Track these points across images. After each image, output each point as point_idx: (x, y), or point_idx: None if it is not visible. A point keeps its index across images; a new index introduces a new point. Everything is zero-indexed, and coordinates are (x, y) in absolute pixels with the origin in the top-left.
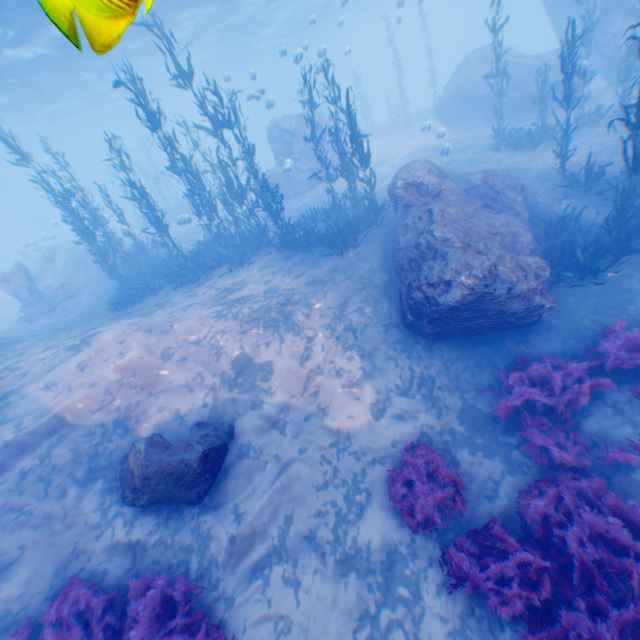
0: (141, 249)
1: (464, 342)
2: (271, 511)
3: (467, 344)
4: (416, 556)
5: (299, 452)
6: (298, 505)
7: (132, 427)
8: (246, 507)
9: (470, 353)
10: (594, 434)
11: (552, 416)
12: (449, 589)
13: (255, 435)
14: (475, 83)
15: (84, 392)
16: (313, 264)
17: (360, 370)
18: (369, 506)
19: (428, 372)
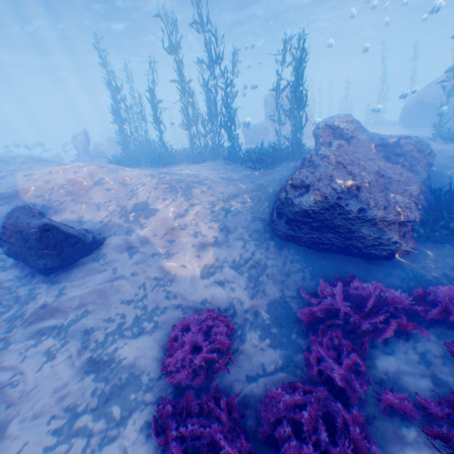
0: (148, 140)
1: (311, 252)
2: (81, 301)
3: (313, 254)
4: (151, 391)
5: (130, 273)
6: (100, 306)
7: (49, 214)
8: (69, 291)
9: (311, 262)
10: (387, 373)
11: (354, 340)
12: (151, 433)
13: (112, 250)
14: (438, 95)
15: (40, 184)
16: (236, 170)
17: (214, 239)
18: (148, 334)
19: (266, 262)
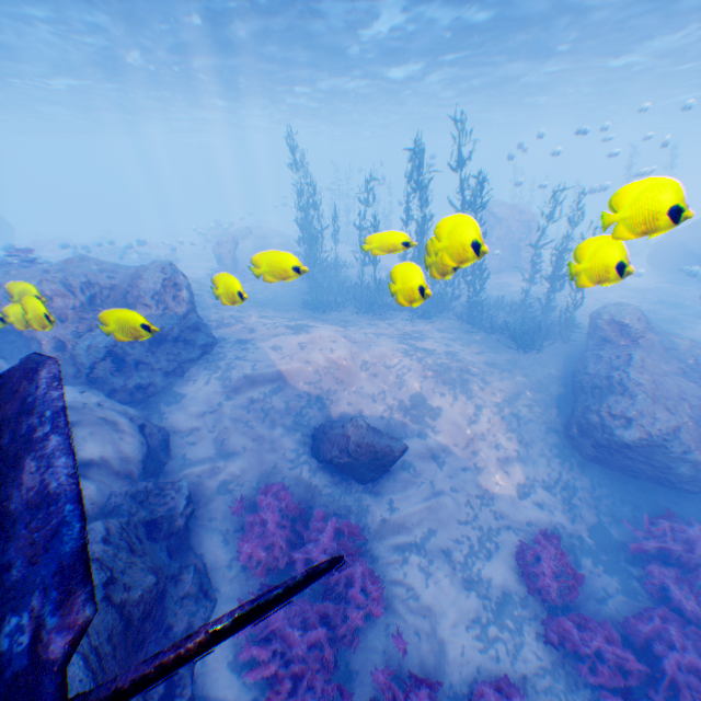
0: (335, 266)
1: (616, 476)
2: (418, 517)
3: (618, 479)
4: (525, 608)
5: (449, 488)
6: (440, 524)
7: (326, 406)
8: (399, 505)
9: (618, 487)
10: None
11: (680, 572)
12: (547, 641)
13: (416, 458)
14: None
15: (299, 364)
16: (491, 347)
17: (515, 453)
18: (495, 555)
19: (574, 483)
